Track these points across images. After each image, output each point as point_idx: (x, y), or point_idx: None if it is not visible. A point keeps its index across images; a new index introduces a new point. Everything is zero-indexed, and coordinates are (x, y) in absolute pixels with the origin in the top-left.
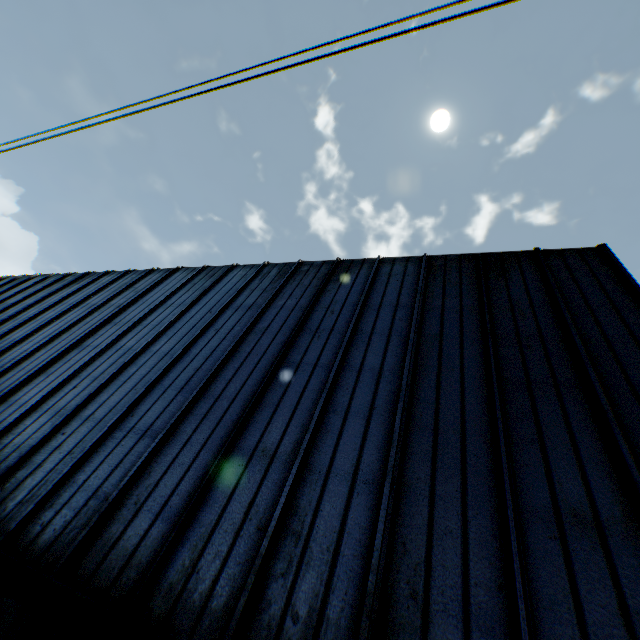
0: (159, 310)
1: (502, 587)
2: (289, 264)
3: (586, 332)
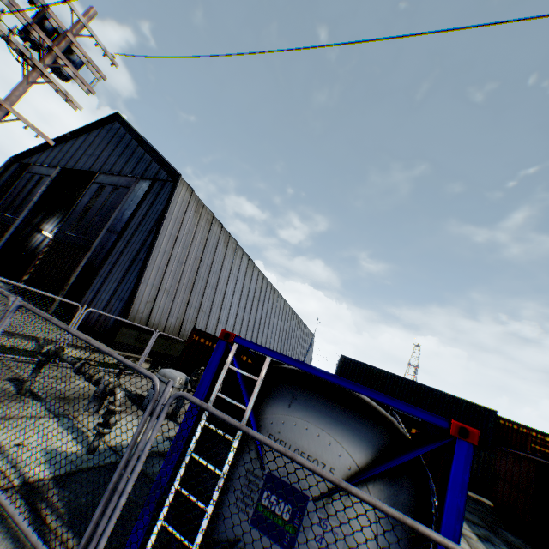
0: None
1: None
2: None
3: None
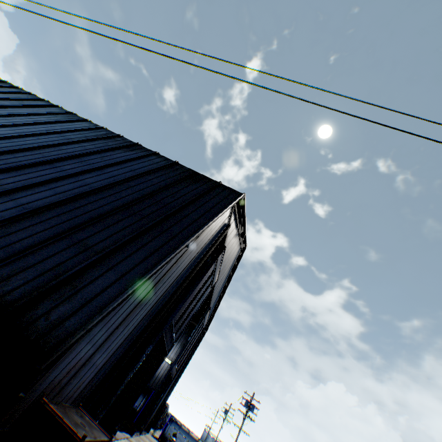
0: (22, 117)
1: (29, 247)
2: (114, 134)
3: (184, 211)
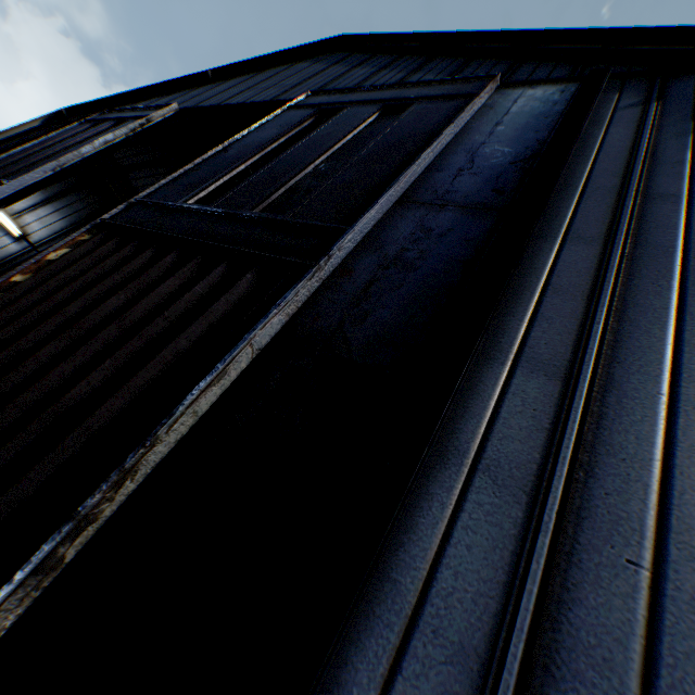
0: None
1: None
2: None
3: None
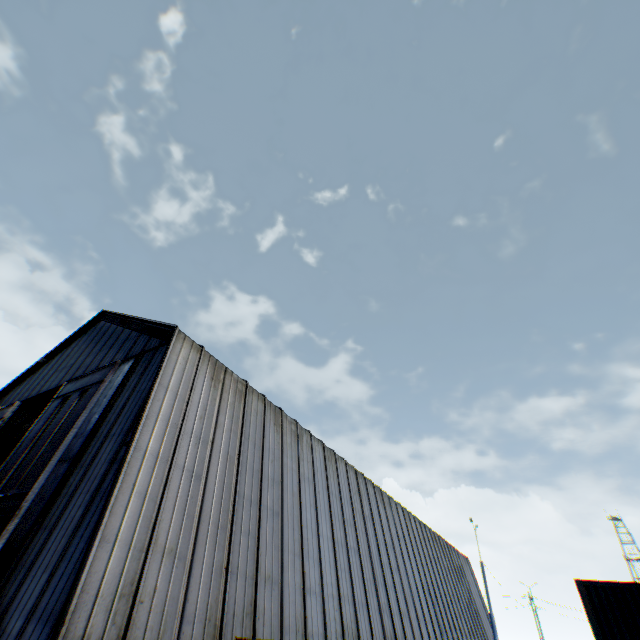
0: None
1: None
2: None
3: None
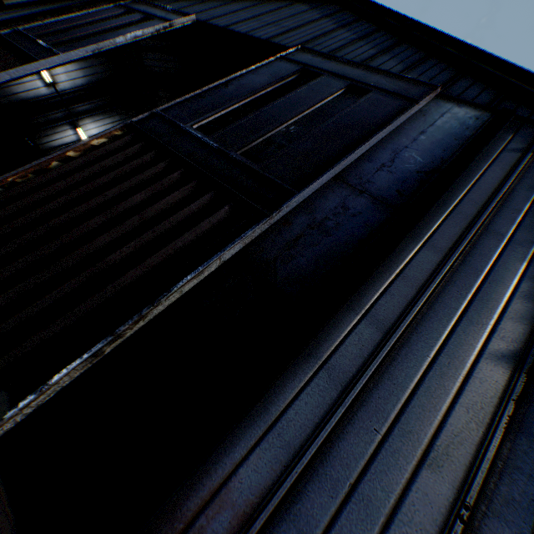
0: None
1: None
2: None
3: None
